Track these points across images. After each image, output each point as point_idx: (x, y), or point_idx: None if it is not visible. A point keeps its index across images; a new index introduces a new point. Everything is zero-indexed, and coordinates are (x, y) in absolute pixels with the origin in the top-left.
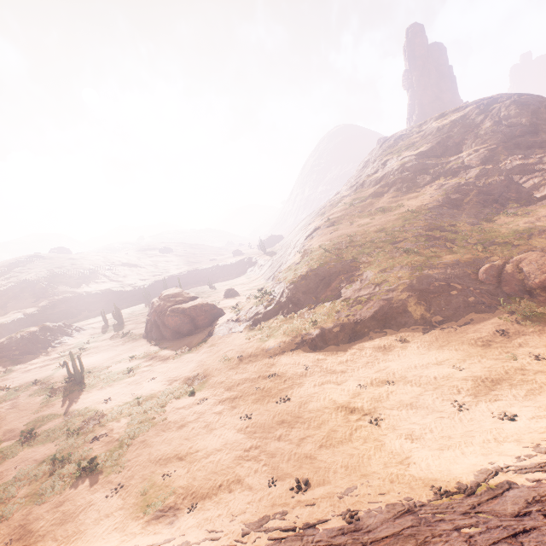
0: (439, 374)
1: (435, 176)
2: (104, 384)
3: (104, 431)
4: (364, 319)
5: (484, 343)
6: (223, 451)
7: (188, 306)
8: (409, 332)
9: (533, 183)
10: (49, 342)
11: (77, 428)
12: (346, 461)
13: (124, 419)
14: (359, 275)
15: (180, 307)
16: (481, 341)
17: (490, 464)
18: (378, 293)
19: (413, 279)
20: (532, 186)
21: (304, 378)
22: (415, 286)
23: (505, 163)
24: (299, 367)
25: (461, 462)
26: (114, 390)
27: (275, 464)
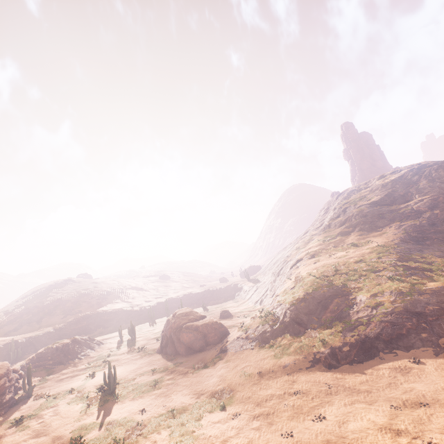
0: None
1: (391, 219)
2: (135, 395)
3: (148, 442)
4: (370, 339)
5: None
6: None
7: (200, 324)
8: (419, 353)
9: None
10: (77, 354)
11: (121, 438)
12: None
13: (163, 431)
14: (353, 299)
15: (193, 324)
16: None
17: None
18: (376, 315)
19: (406, 303)
20: None
21: (331, 396)
22: (410, 309)
23: None
24: (321, 385)
25: None
26: (146, 401)
27: None
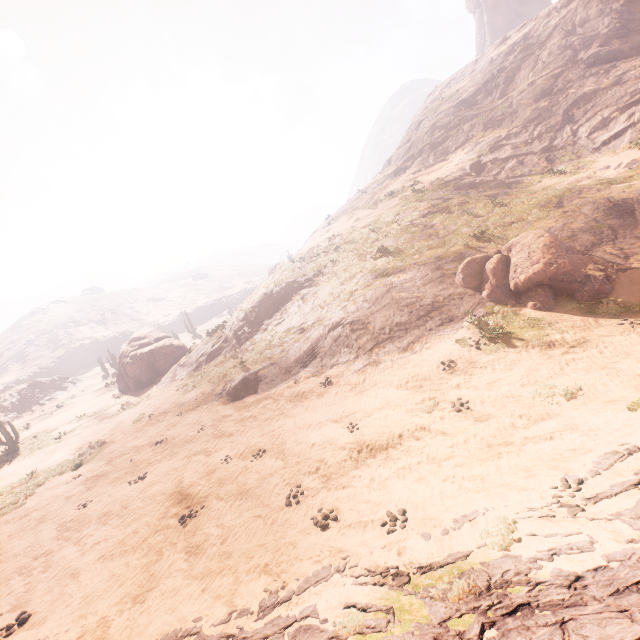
0: (323, 437)
1: (472, 132)
2: (27, 453)
3: None
4: (298, 355)
5: (415, 383)
6: (17, 558)
7: (146, 350)
8: (340, 370)
9: (601, 118)
10: (38, 399)
11: None
12: (97, 587)
13: None
14: (315, 293)
15: (138, 352)
16: (414, 381)
17: (193, 622)
18: (322, 317)
19: (368, 292)
20: (599, 123)
21: (186, 445)
22: (367, 302)
23: (567, 94)
24: (196, 428)
25: (178, 610)
26: (28, 461)
27: (36, 583)
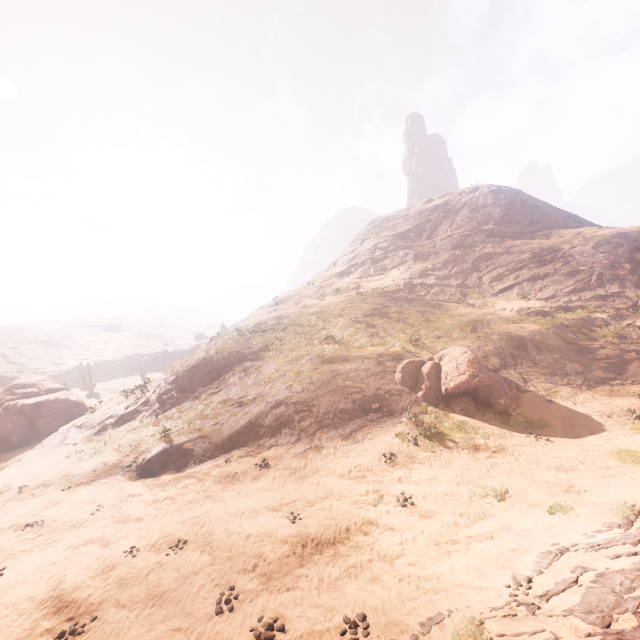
0: (261, 528)
1: (405, 258)
2: None
3: None
4: (233, 430)
5: (359, 473)
6: None
7: (31, 402)
8: (279, 452)
9: (498, 273)
10: None
11: None
12: None
13: None
14: (259, 367)
15: (19, 402)
16: (357, 471)
17: None
18: (266, 393)
19: (315, 375)
20: (497, 276)
21: (73, 530)
22: (313, 384)
23: (474, 250)
24: (89, 508)
25: None
26: None
27: None
